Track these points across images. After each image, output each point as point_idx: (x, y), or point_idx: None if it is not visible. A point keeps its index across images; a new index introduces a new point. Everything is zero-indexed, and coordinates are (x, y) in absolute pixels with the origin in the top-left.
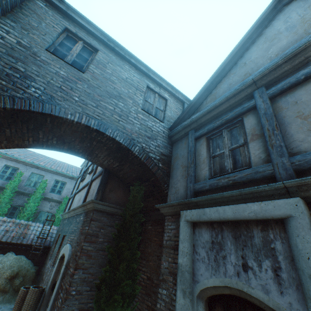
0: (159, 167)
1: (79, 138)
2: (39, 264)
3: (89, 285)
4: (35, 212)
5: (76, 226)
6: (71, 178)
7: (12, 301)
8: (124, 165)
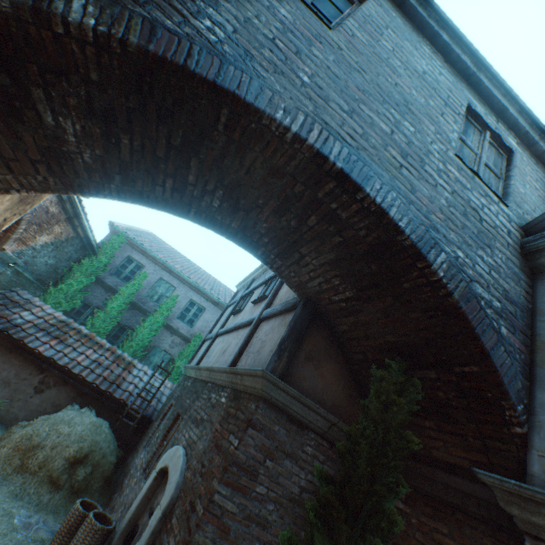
0: (500, 336)
1: (278, 200)
2: (127, 444)
3: None
4: (148, 345)
5: (207, 412)
6: (214, 303)
7: (61, 511)
8: (369, 303)
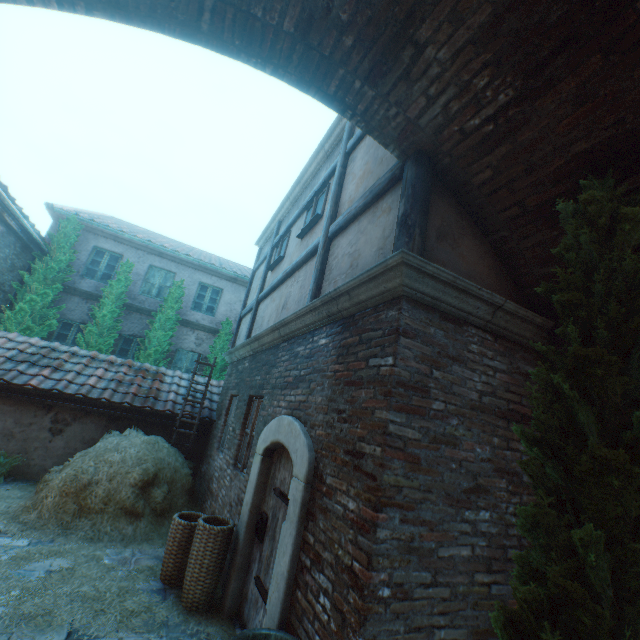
0: None
1: None
2: (193, 455)
3: (427, 567)
4: (168, 349)
5: (302, 368)
6: (231, 280)
7: (154, 536)
8: (547, 95)
